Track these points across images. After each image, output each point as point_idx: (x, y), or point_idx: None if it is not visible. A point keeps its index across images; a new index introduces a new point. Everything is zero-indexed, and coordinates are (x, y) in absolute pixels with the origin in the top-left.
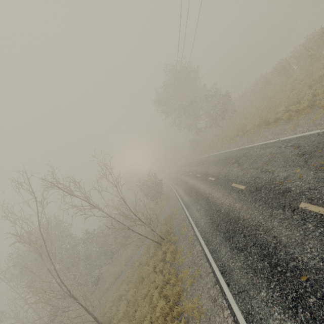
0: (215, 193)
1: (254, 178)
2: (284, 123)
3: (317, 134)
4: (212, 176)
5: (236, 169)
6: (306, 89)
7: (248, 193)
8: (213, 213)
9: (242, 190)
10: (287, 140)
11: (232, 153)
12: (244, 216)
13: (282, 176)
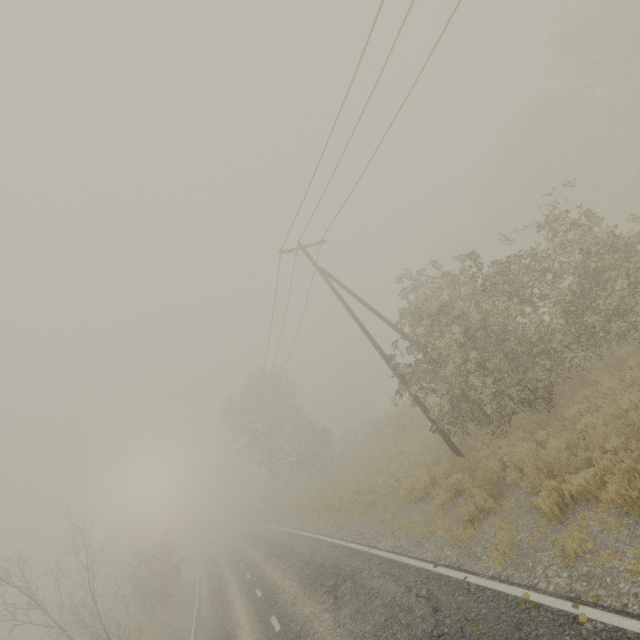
0: (237, 600)
1: (273, 584)
2: (335, 514)
3: (327, 543)
4: (251, 571)
5: (273, 566)
6: (364, 477)
7: (258, 603)
8: (219, 633)
9: (257, 599)
10: (317, 541)
11: (288, 536)
12: (238, 633)
13: (285, 586)
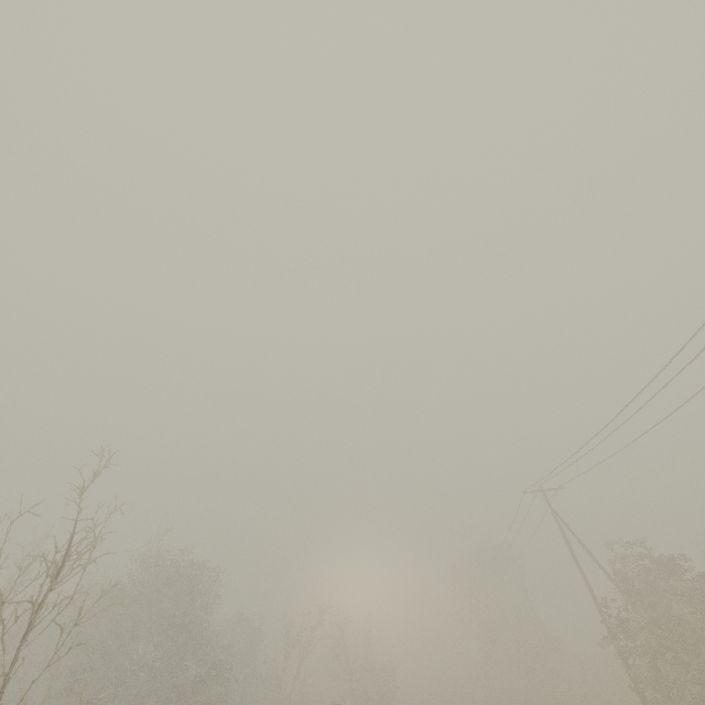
0: None
1: None
2: None
3: None
4: None
5: None
6: None
7: None
8: None
9: None
10: None
11: None
12: None
13: None
